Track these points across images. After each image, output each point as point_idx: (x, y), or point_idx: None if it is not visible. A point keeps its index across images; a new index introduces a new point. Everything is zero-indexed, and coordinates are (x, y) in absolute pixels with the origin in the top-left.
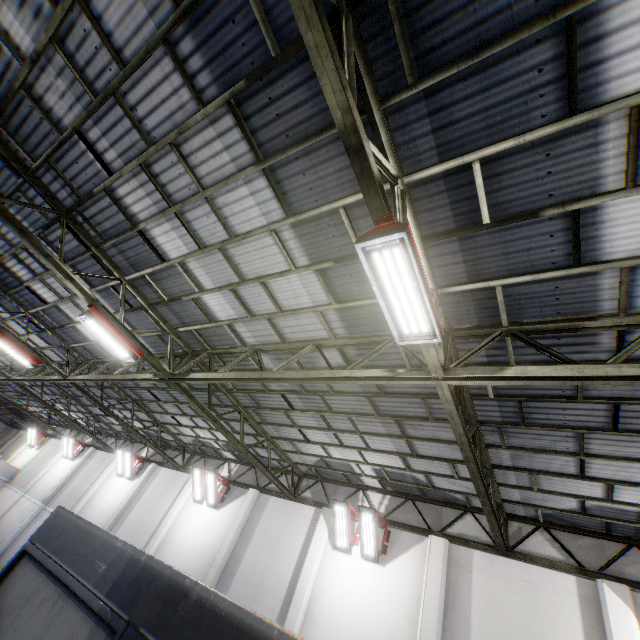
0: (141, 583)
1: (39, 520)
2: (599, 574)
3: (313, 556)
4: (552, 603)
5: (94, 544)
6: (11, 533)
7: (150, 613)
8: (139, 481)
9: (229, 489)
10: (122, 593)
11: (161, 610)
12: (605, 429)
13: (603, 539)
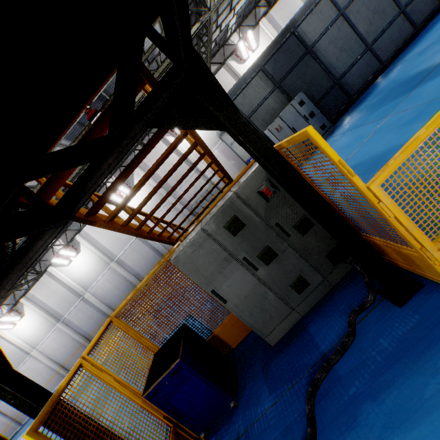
0: (256, 65)
1: (71, 320)
2: (225, 61)
3: (179, 146)
4: (224, 79)
5: (243, 79)
6: (69, 341)
7: (262, 62)
8: (86, 244)
9: (126, 183)
10: (256, 69)
11: (262, 60)
12: (222, 3)
13: (219, 51)
